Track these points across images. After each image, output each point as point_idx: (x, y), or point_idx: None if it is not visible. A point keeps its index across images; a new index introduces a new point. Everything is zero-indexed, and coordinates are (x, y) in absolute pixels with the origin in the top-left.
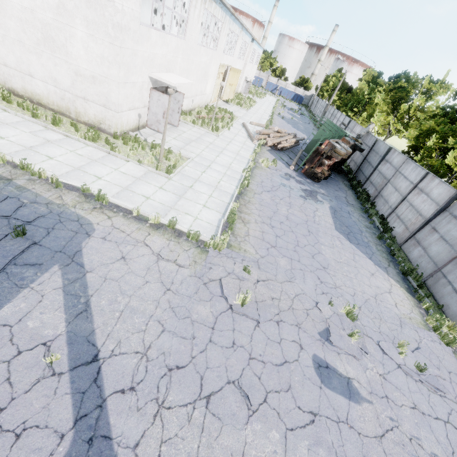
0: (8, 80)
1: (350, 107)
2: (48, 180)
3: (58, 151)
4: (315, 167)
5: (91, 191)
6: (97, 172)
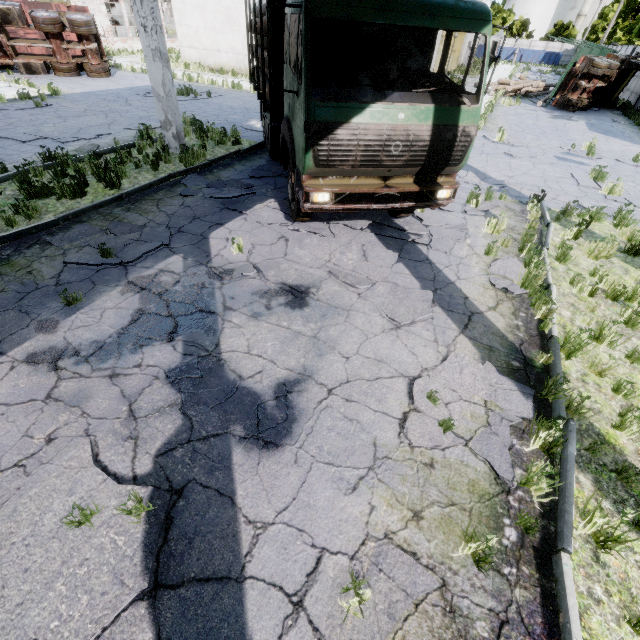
0: None
1: (637, 32)
2: None
3: None
4: (568, 92)
5: None
6: None
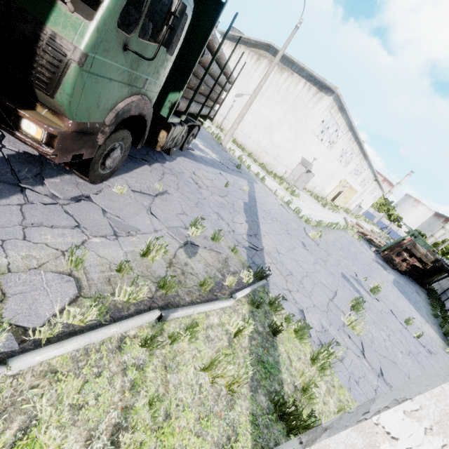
0: (238, 137)
1: None
2: (245, 166)
3: (248, 163)
4: (393, 253)
5: (259, 176)
6: (261, 175)
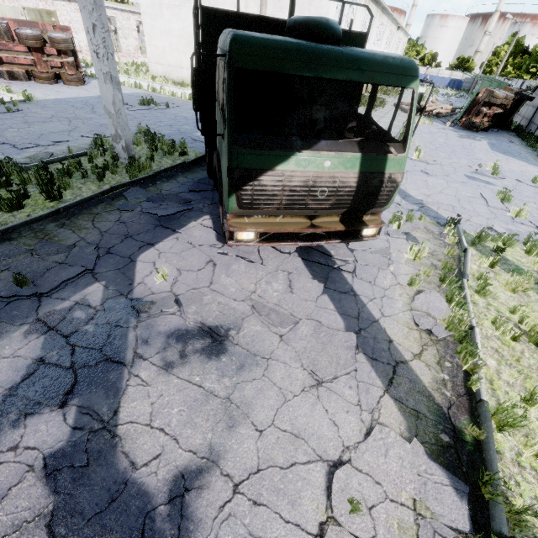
0: None
1: (525, 69)
2: None
3: None
4: (472, 116)
5: None
6: None
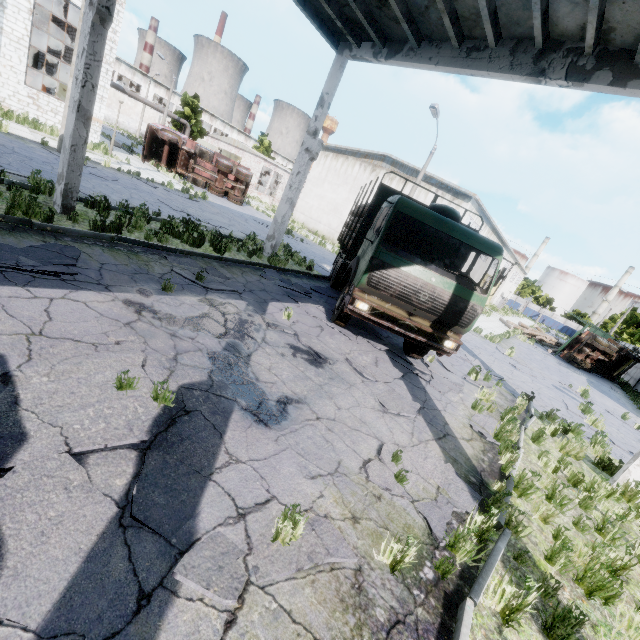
0: None
1: (638, 338)
2: None
3: None
4: (574, 351)
5: None
6: None
